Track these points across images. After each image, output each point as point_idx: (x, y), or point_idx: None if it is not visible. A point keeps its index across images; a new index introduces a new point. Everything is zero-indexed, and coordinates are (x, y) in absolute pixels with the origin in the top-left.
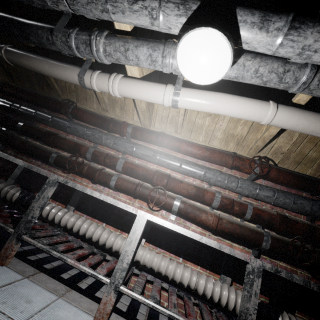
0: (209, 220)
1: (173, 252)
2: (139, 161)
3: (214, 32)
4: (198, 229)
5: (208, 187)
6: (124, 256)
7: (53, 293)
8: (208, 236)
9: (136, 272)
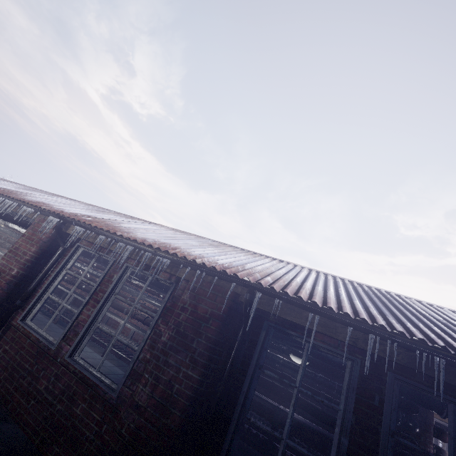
0: (316, 415)
1: (296, 434)
2: (269, 362)
3: (301, 359)
4: (312, 419)
5: (317, 387)
6: (271, 434)
7: (238, 451)
8: (319, 424)
9: (275, 445)
